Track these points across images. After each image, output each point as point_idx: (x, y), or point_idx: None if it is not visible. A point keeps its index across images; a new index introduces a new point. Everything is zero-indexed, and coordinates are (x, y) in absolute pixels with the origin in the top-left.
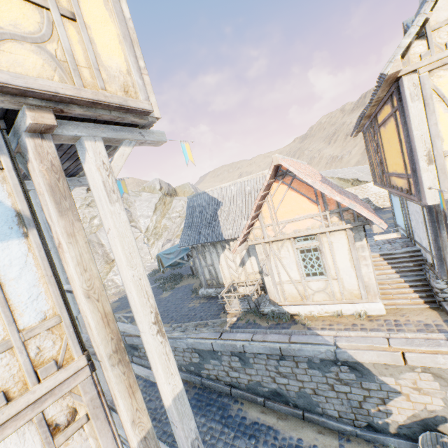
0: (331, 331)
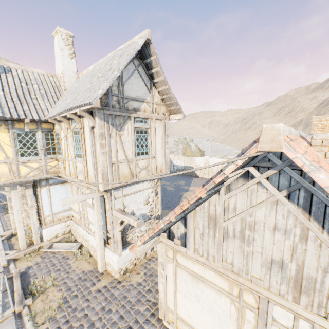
0: None
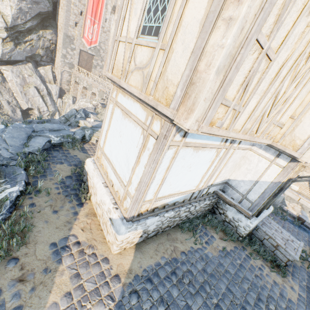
0: None
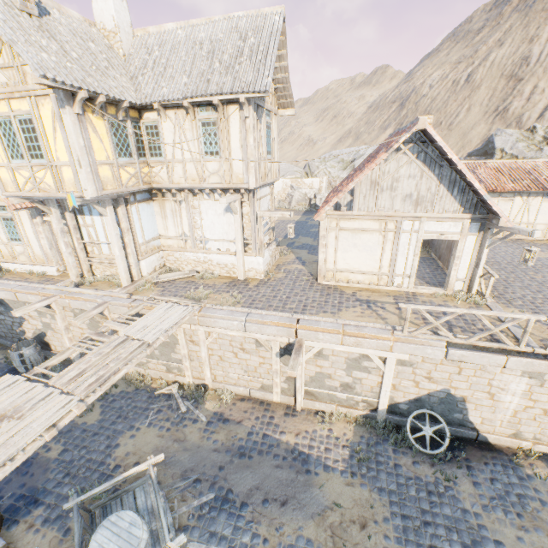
0: (4, 280)
